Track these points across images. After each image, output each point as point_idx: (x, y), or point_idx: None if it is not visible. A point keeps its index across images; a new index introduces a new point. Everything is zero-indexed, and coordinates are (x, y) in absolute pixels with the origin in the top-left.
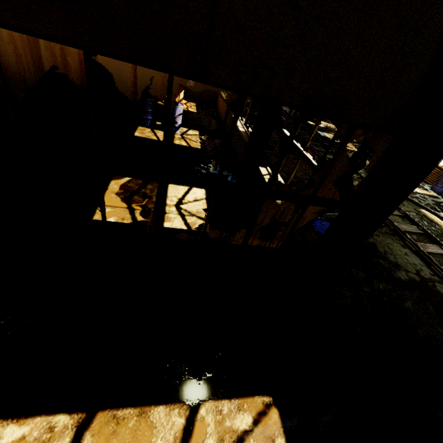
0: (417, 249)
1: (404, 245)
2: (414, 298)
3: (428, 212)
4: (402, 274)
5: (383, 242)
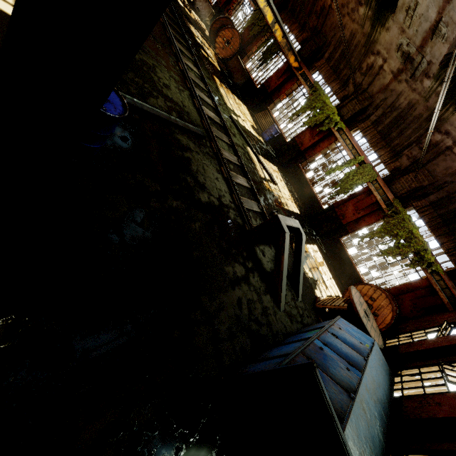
0: (228, 177)
1: (219, 170)
2: (205, 220)
3: (251, 151)
4: (204, 196)
5: (200, 161)
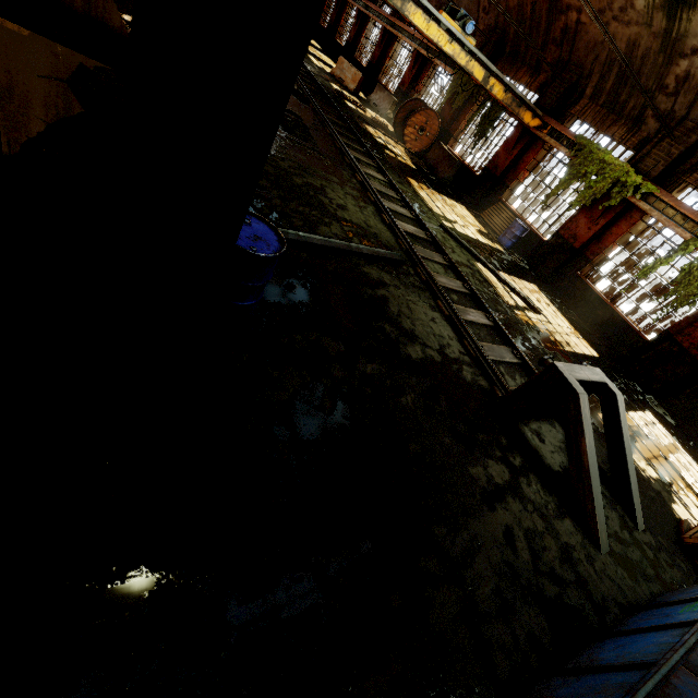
0: (452, 314)
1: (435, 307)
2: (421, 389)
3: (484, 267)
4: (416, 350)
5: (401, 298)
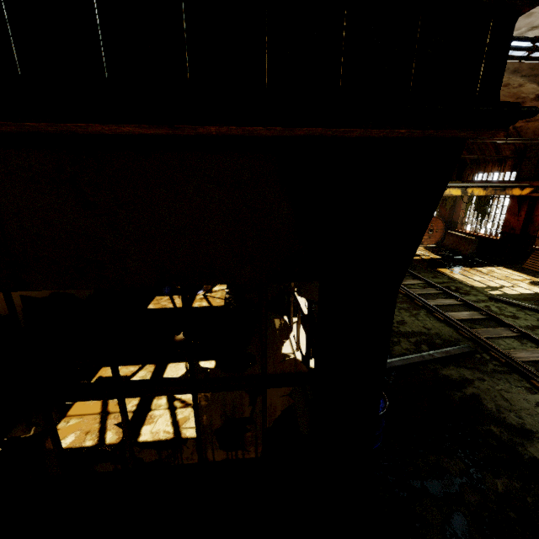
0: None
1: (532, 387)
2: None
3: None
4: (538, 449)
5: (491, 390)
